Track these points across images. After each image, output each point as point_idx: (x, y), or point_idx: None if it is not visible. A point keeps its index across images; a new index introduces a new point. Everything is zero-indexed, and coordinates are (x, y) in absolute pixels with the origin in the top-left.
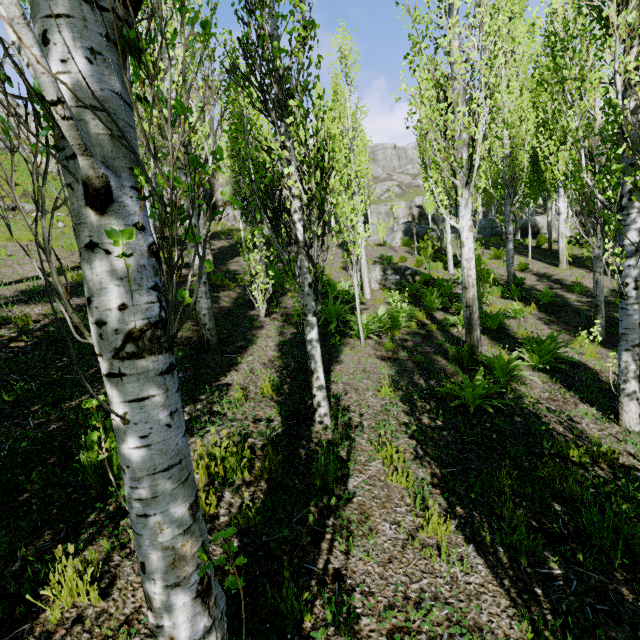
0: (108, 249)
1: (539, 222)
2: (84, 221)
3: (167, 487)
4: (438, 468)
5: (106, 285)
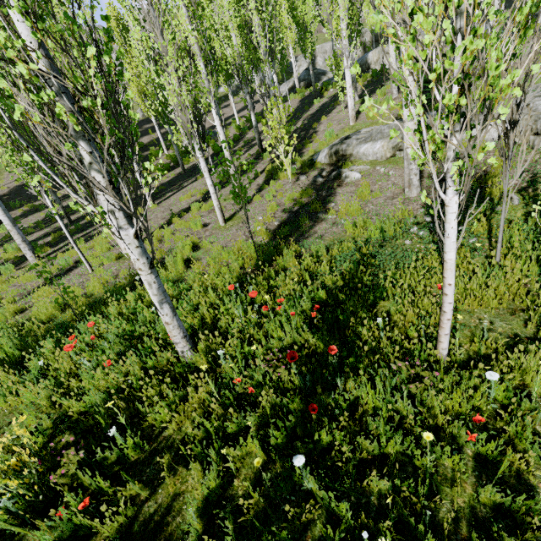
0: None
1: (368, 58)
2: None
3: None
4: None
5: None
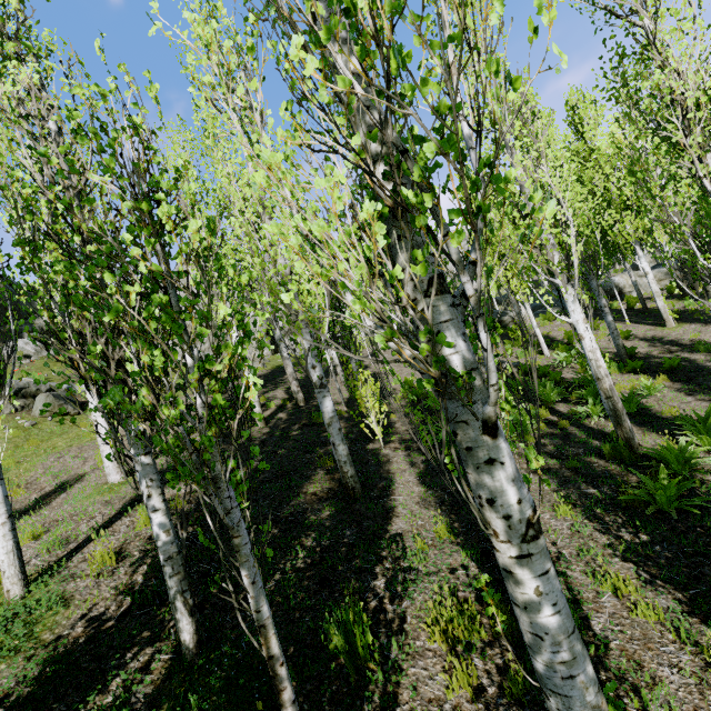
0: (502, 461)
1: (618, 282)
2: (481, 445)
3: (578, 647)
4: (678, 592)
5: (506, 487)
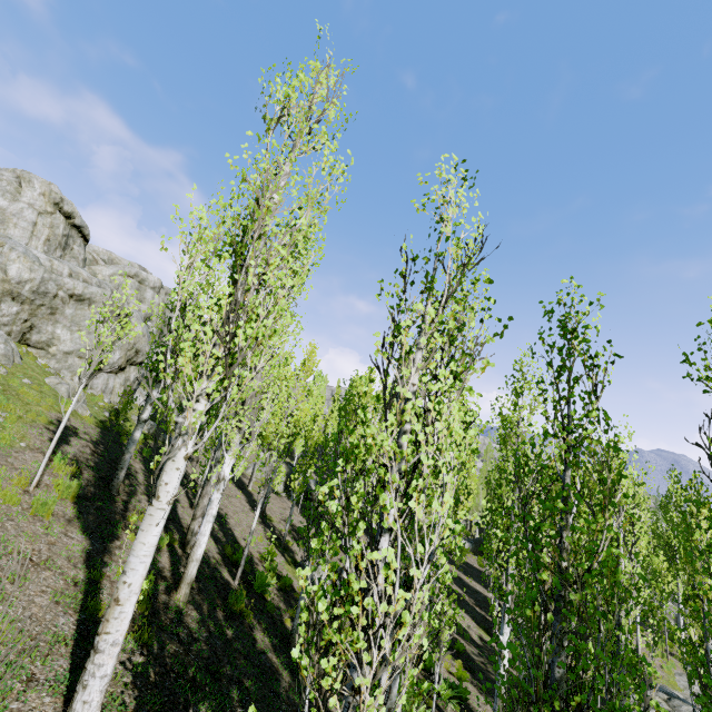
0: None
1: None
2: None
3: None
4: None
5: None
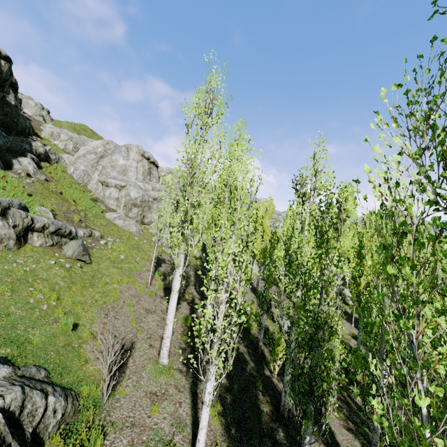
0: None
1: (346, 293)
2: None
3: None
4: None
5: None
